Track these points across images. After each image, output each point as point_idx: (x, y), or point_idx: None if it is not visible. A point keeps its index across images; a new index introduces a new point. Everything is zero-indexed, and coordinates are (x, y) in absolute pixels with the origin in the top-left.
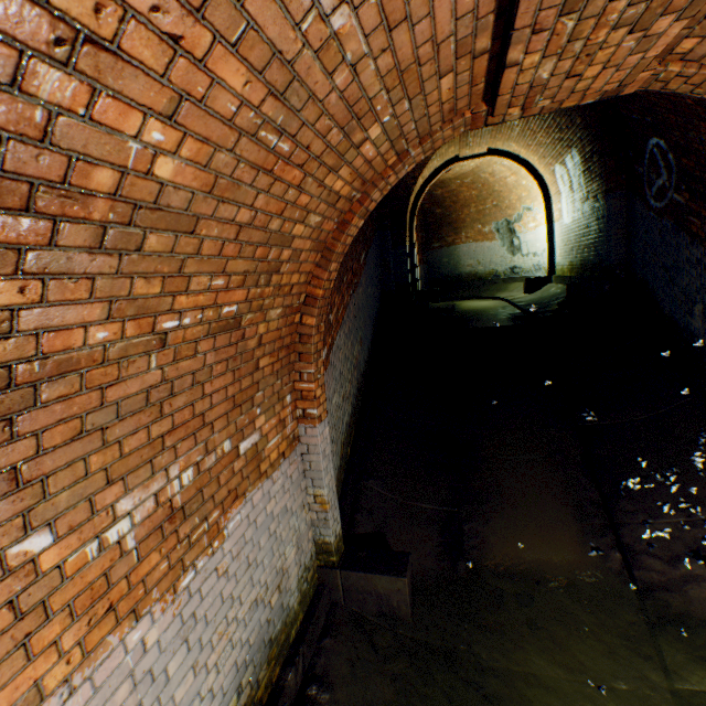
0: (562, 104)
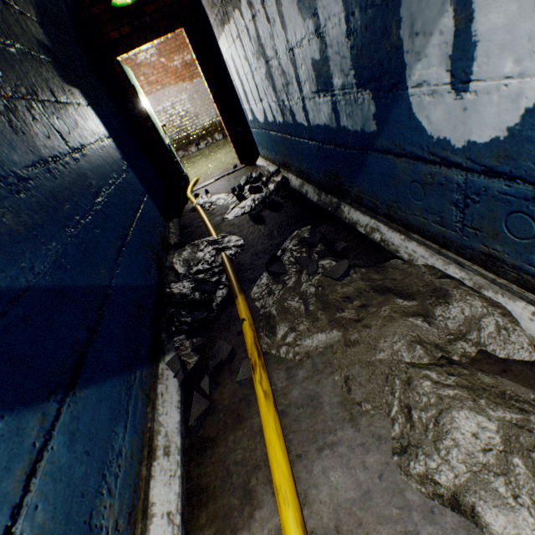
0: None
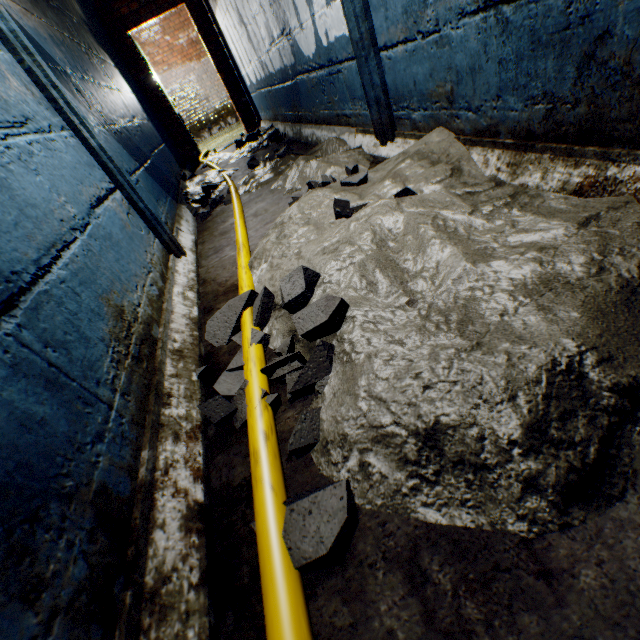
0: None
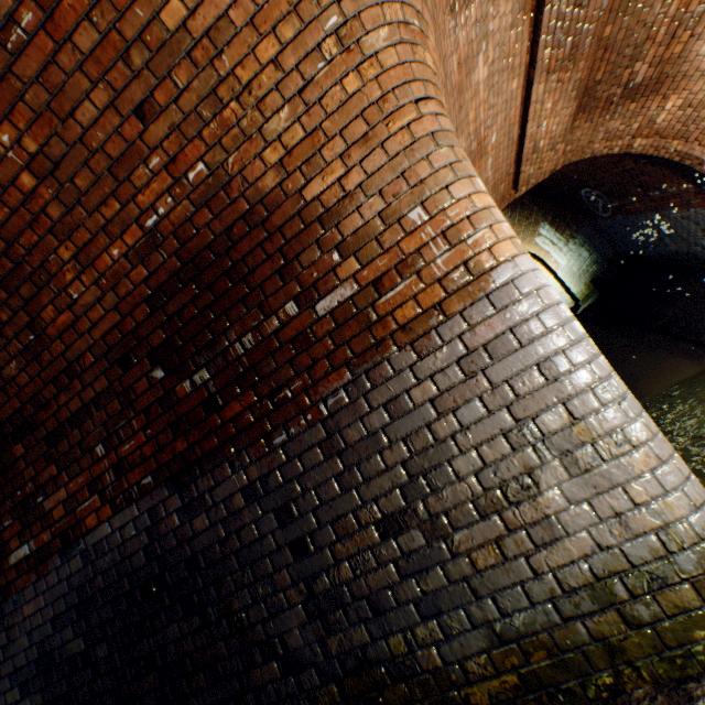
0: (537, 181)
